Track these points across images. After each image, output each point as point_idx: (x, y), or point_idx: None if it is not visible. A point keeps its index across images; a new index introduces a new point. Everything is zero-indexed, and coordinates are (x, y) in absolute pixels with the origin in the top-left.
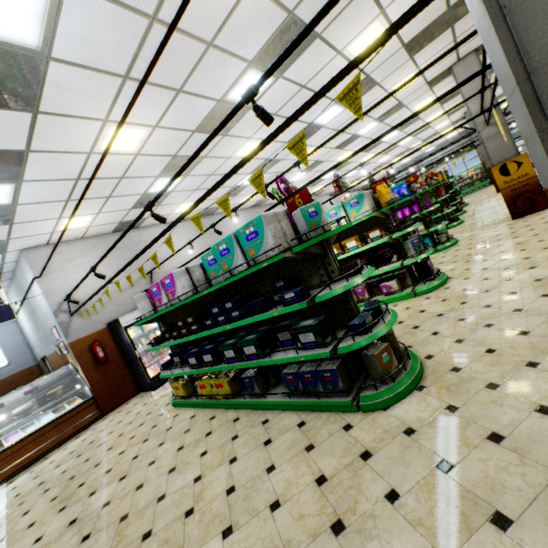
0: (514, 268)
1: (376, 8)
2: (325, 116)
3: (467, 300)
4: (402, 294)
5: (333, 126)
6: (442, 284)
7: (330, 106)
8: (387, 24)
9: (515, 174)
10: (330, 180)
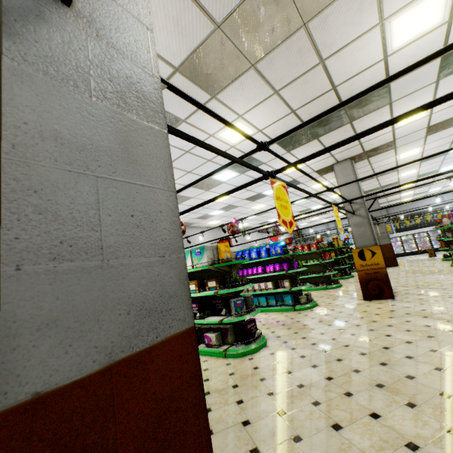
0: (306, 359)
1: (233, 113)
2: (222, 175)
3: (241, 383)
4: (216, 350)
5: (234, 183)
6: (252, 352)
7: (224, 170)
8: (250, 125)
9: (370, 260)
10: (254, 220)
